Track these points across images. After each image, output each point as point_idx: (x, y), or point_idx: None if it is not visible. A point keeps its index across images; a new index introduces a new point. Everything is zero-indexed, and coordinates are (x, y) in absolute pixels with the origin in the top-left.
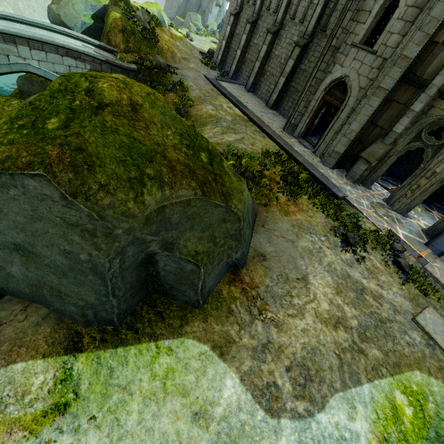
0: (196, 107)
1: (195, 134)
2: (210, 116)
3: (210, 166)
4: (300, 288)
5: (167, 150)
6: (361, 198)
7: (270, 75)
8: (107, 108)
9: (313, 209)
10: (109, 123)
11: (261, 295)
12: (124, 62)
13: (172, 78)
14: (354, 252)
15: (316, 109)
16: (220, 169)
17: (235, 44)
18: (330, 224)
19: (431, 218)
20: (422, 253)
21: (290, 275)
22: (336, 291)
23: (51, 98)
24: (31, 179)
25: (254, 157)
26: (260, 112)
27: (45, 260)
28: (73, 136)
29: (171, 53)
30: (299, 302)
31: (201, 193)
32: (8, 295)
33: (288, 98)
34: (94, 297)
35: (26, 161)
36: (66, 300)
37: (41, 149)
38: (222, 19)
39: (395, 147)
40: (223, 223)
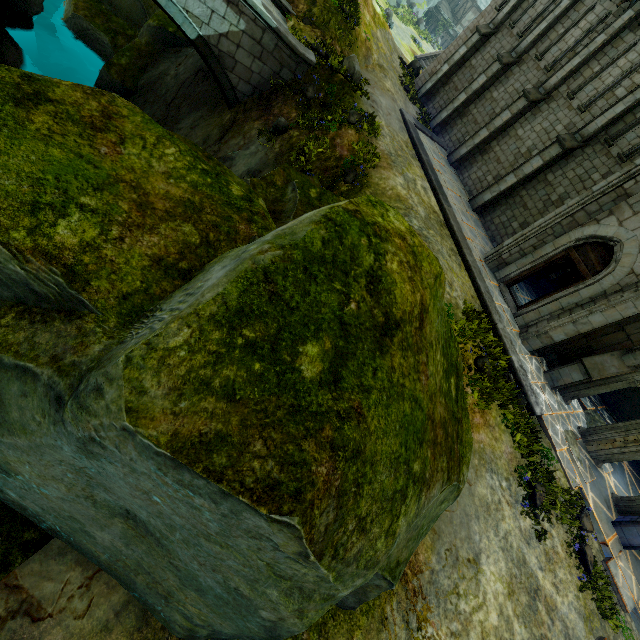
0: (381, 172)
1: (450, 336)
2: (398, 199)
3: (456, 406)
4: (470, 579)
5: (436, 404)
6: (557, 420)
7: (494, 158)
8: (397, 333)
9: (501, 427)
10: (396, 374)
11: (424, 588)
12: (299, 40)
13: (360, 101)
14: (536, 518)
15: (548, 260)
16: (462, 406)
17: (461, 79)
18: (516, 459)
19: (621, 472)
20: (609, 539)
21: (461, 551)
22: (509, 589)
23: (306, 274)
24: (264, 520)
25: (453, 314)
26: (461, 212)
27: (175, 560)
28: (353, 420)
29: (367, 49)
30: (466, 607)
31: (446, 477)
32: (60, 538)
33: (505, 209)
34: (230, 632)
35: (264, 473)
36: (175, 607)
37: (294, 446)
38: (436, 2)
39: (633, 373)
40: (440, 505)
